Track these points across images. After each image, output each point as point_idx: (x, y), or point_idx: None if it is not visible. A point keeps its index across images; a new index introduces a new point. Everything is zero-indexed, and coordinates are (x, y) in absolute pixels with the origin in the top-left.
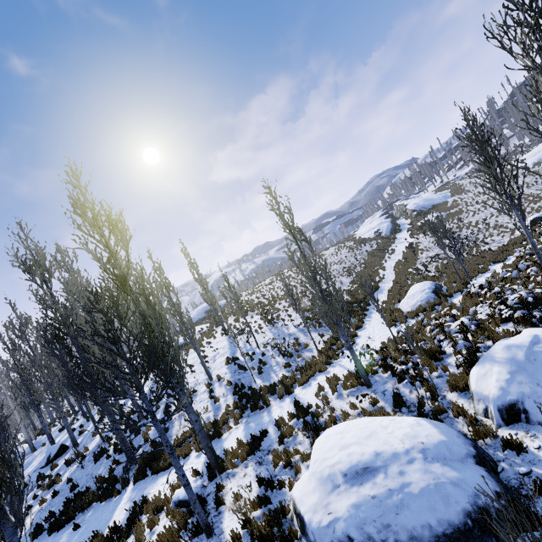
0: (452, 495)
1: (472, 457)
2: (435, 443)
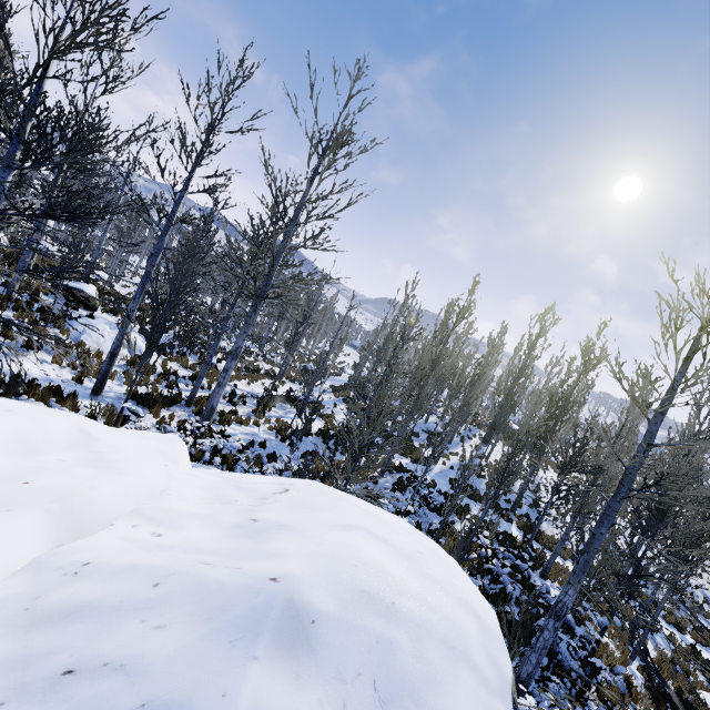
0: None
1: None
2: None
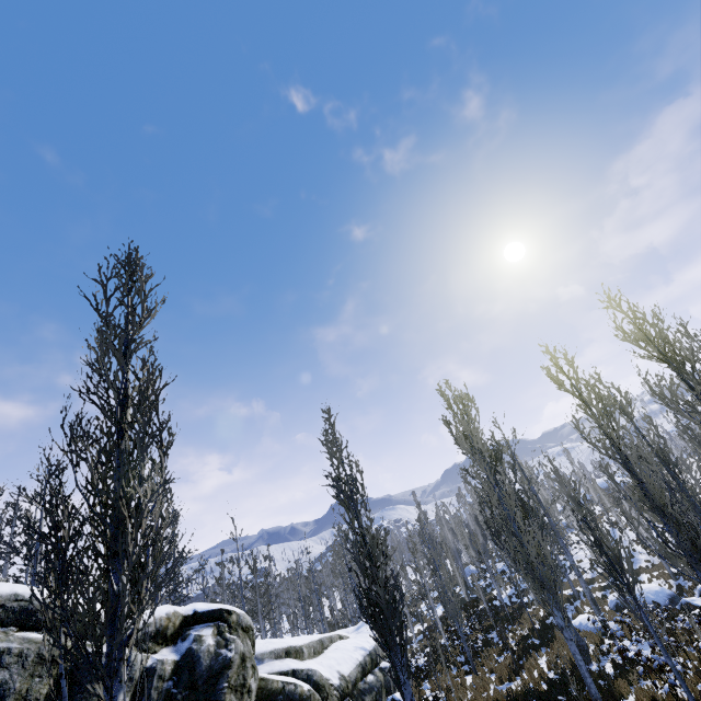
0: (648, 600)
1: (667, 598)
2: (654, 590)
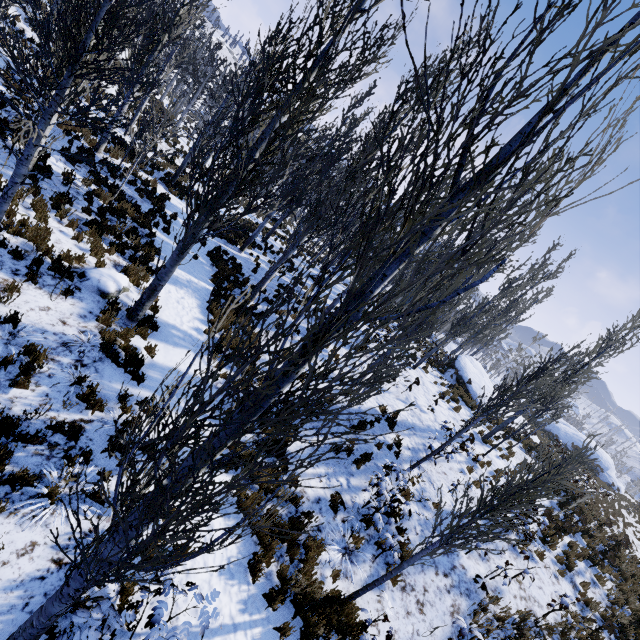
0: None
1: None
2: None
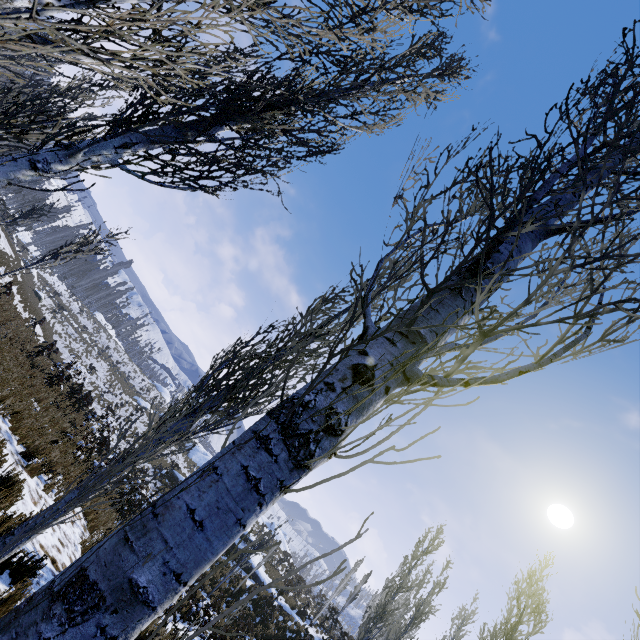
0: None
1: None
2: None
